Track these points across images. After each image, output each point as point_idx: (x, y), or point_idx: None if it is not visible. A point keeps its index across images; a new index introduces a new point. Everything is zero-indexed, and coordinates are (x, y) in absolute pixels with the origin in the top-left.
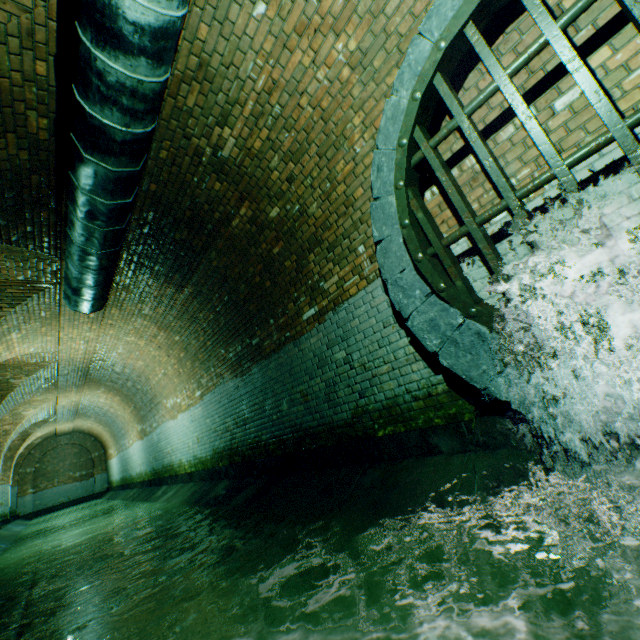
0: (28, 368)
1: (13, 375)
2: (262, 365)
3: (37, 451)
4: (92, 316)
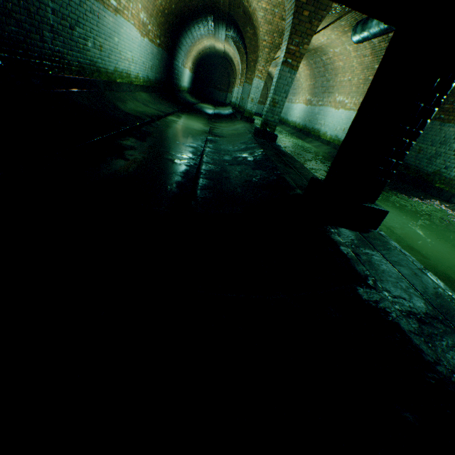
0: None
1: None
2: None
3: None
4: (345, 30)
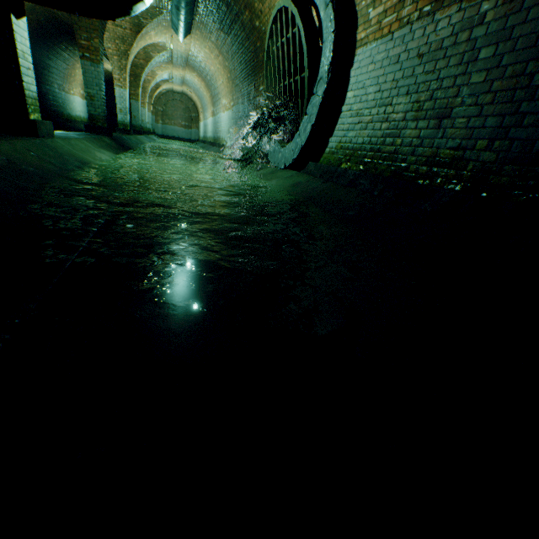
0: (158, 48)
1: (152, 50)
2: (248, 104)
3: (163, 98)
4: None
